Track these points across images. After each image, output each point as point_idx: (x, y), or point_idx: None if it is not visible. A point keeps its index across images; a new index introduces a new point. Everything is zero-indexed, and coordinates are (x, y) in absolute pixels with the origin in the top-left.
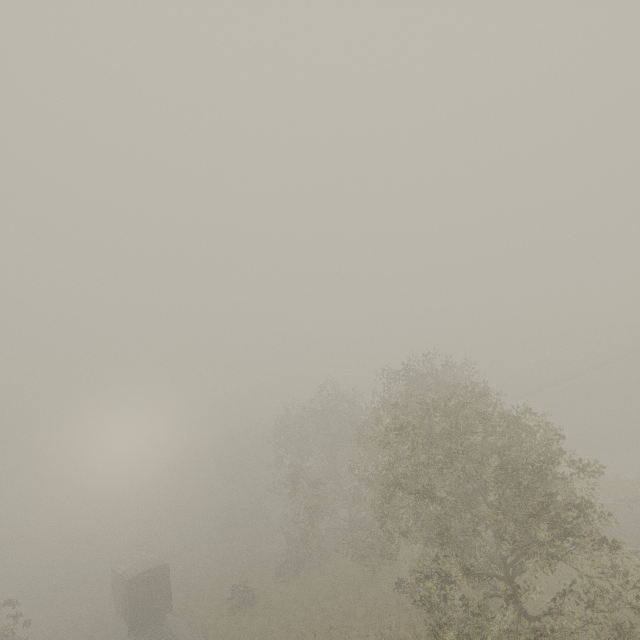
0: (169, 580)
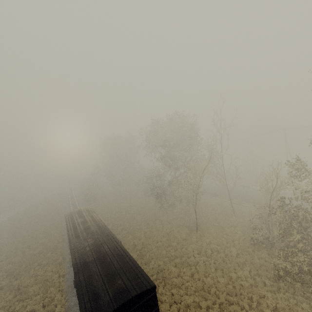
0: (156, 310)
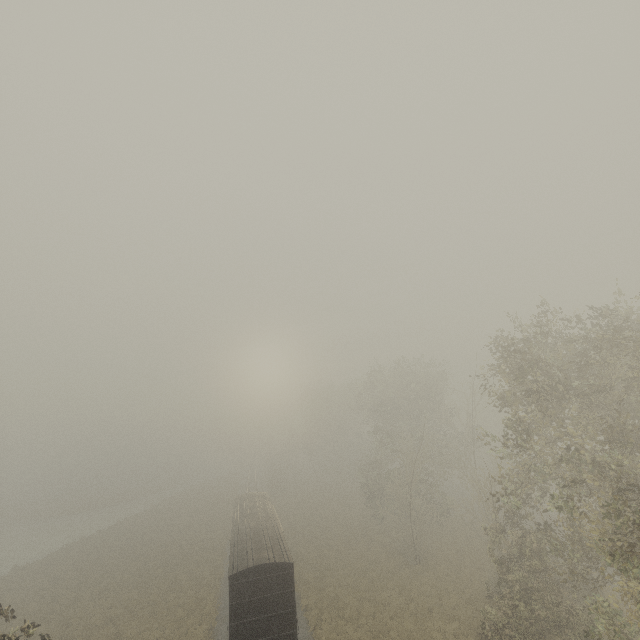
0: (292, 591)
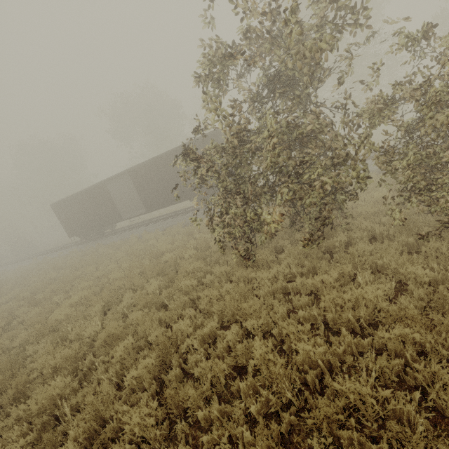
0: None
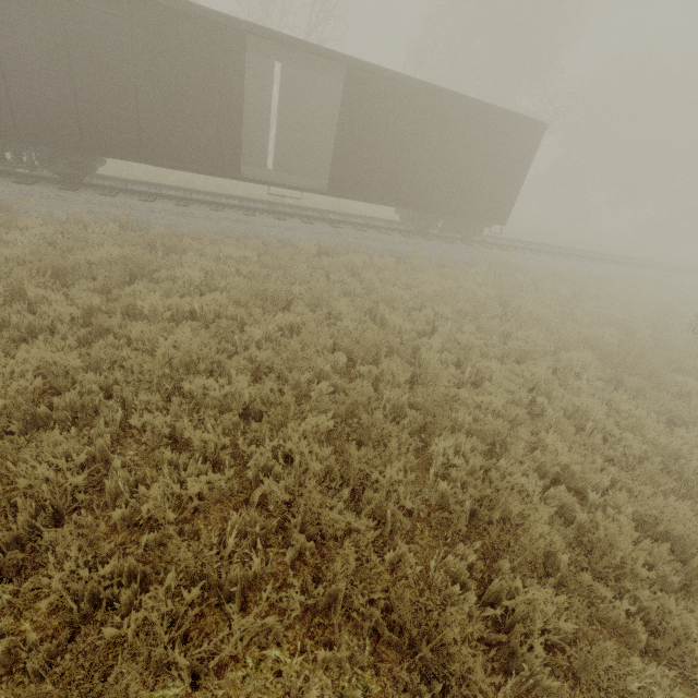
0: None
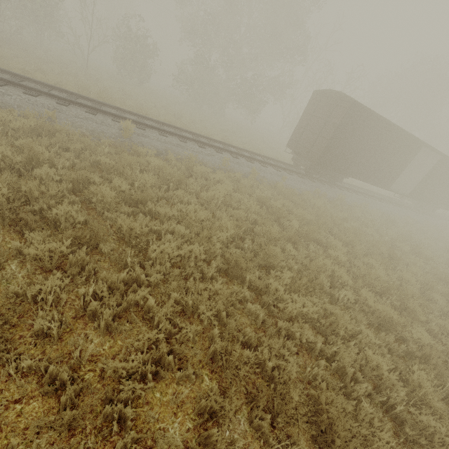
0: None
